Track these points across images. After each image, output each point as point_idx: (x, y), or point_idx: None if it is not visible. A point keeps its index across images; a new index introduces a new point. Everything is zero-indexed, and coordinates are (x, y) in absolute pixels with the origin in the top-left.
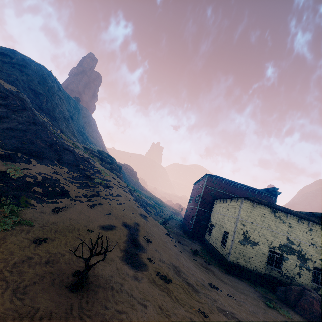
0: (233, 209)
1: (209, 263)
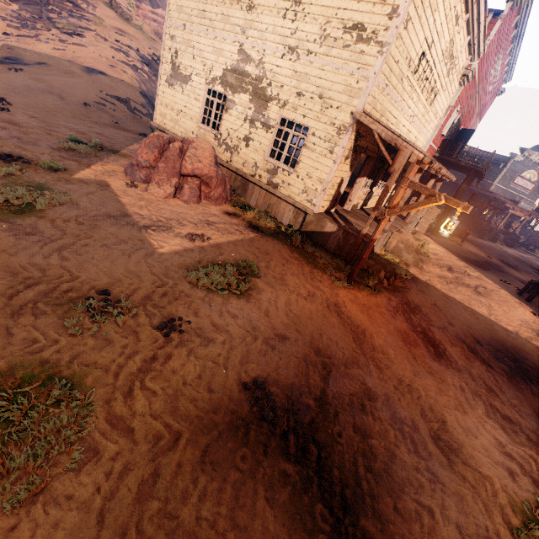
0: None
1: (140, 134)
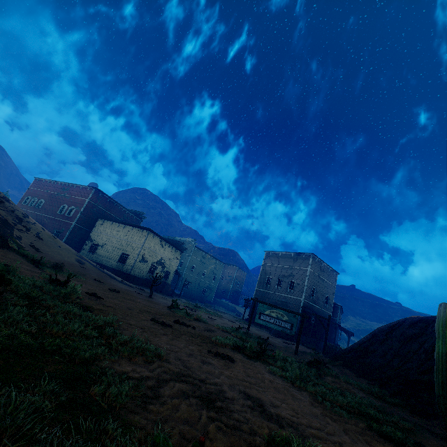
0: (137, 236)
1: None
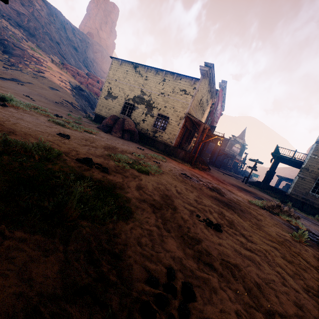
0: None
1: (84, 117)
